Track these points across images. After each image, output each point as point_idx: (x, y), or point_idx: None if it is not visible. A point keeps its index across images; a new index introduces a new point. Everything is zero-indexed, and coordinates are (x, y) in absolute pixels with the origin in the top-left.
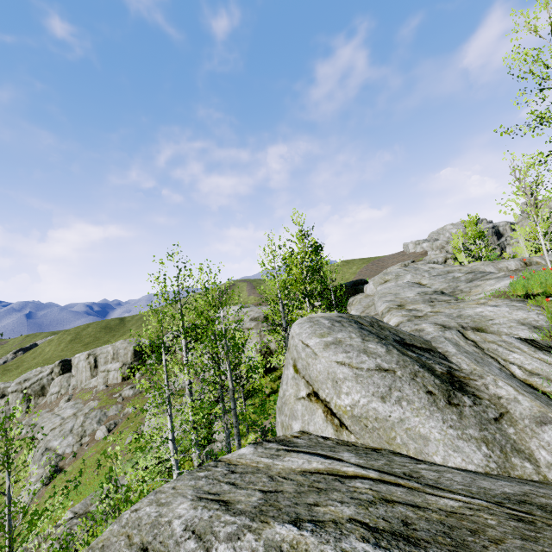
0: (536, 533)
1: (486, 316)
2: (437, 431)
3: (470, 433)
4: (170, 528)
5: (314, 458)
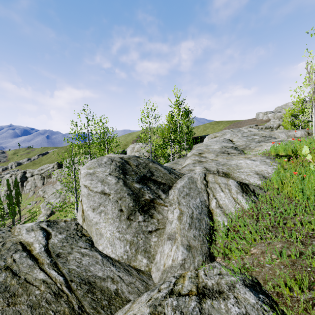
0: (48, 304)
1: (239, 166)
2: (110, 233)
3: (126, 237)
4: None
5: (39, 235)
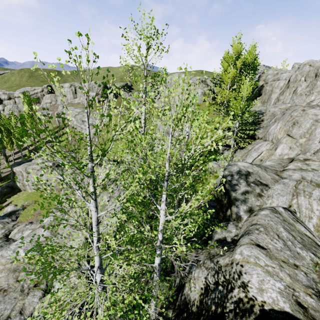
0: None
1: None
2: None
3: None
4: None
5: None
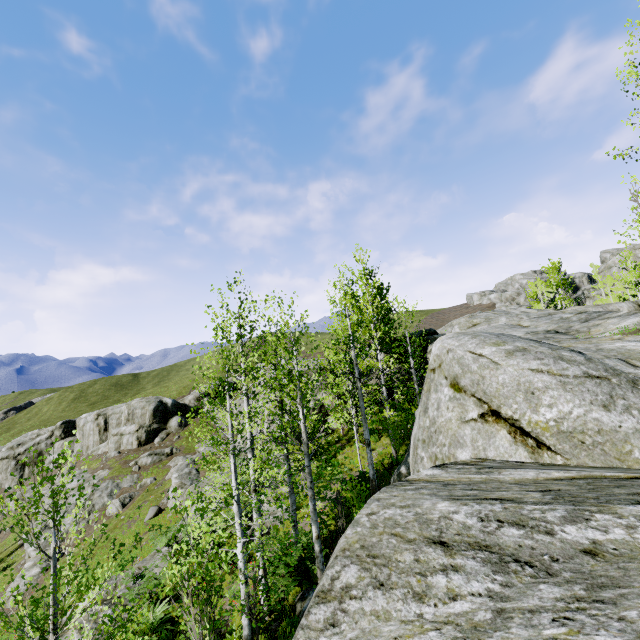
0: None
1: (632, 349)
2: None
3: None
4: (454, 521)
5: (546, 470)
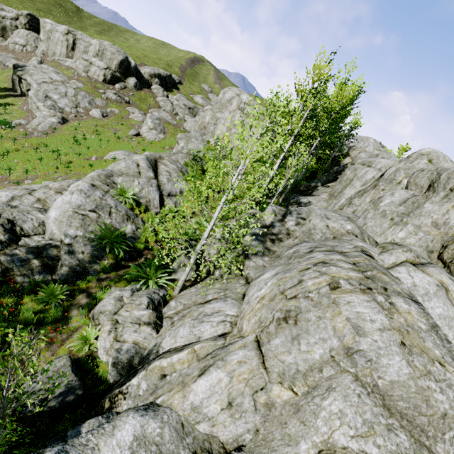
0: None
1: None
2: None
3: None
4: None
5: None
